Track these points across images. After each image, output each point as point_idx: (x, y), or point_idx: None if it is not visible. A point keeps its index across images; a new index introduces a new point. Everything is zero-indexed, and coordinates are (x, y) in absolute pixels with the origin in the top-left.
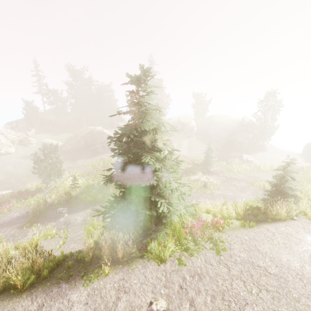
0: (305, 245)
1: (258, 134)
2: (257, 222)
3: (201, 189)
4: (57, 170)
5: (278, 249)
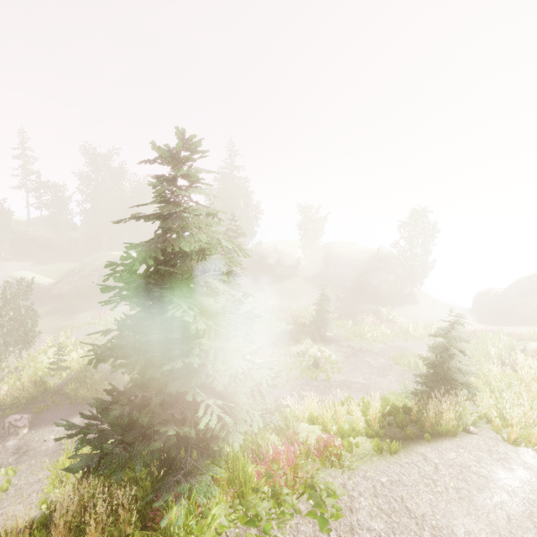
0: (497, 491)
1: (403, 275)
2: (405, 441)
3: (308, 371)
4: (25, 332)
5: (447, 503)
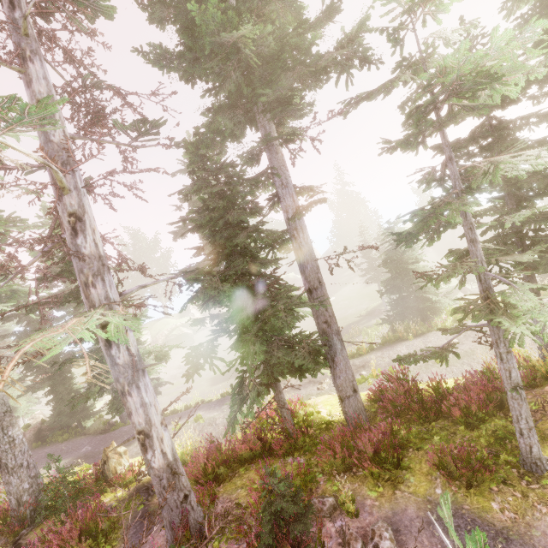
0: None
1: None
2: None
3: None
4: None
5: None
